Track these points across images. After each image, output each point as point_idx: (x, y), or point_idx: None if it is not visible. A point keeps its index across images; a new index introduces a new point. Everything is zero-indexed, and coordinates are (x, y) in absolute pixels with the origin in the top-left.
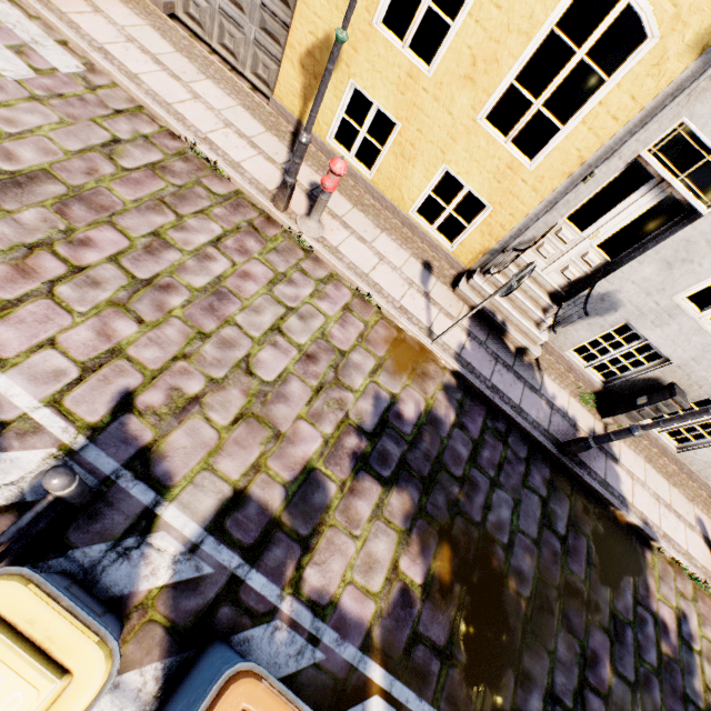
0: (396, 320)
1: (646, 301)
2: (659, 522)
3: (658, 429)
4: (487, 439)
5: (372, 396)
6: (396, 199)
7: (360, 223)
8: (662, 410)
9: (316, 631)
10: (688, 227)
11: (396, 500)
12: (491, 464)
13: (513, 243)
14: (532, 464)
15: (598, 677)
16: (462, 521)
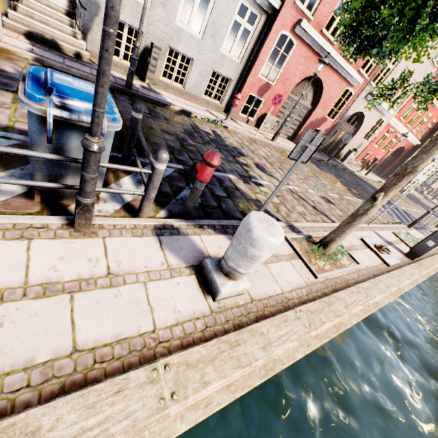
0: None
1: None
2: (190, 109)
3: (171, 82)
4: None
5: None
6: None
7: None
8: (156, 57)
9: (4, 135)
10: None
11: None
12: None
13: None
14: (117, 94)
15: (188, 143)
16: None
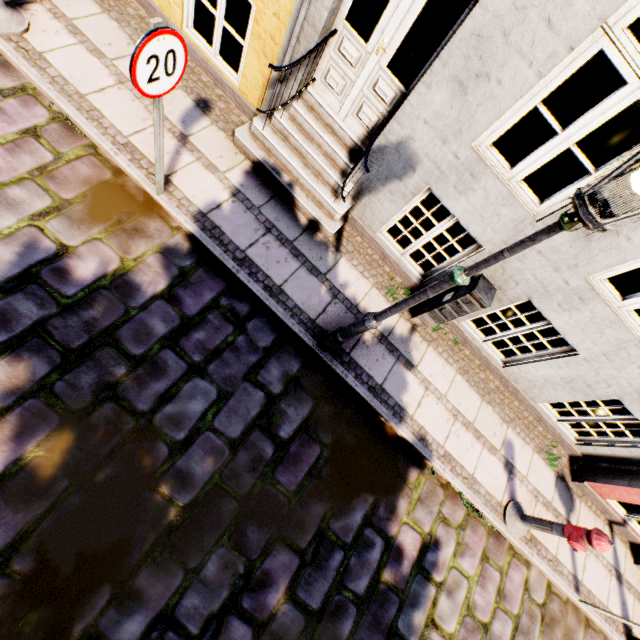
0: (113, 159)
1: (444, 153)
2: (444, 440)
3: (483, 338)
4: (210, 319)
5: (24, 242)
6: (164, 6)
7: (104, 34)
8: (463, 309)
9: None
10: (477, 7)
11: (0, 371)
12: (202, 349)
13: (284, 64)
14: (274, 356)
15: (259, 602)
16: (114, 408)
